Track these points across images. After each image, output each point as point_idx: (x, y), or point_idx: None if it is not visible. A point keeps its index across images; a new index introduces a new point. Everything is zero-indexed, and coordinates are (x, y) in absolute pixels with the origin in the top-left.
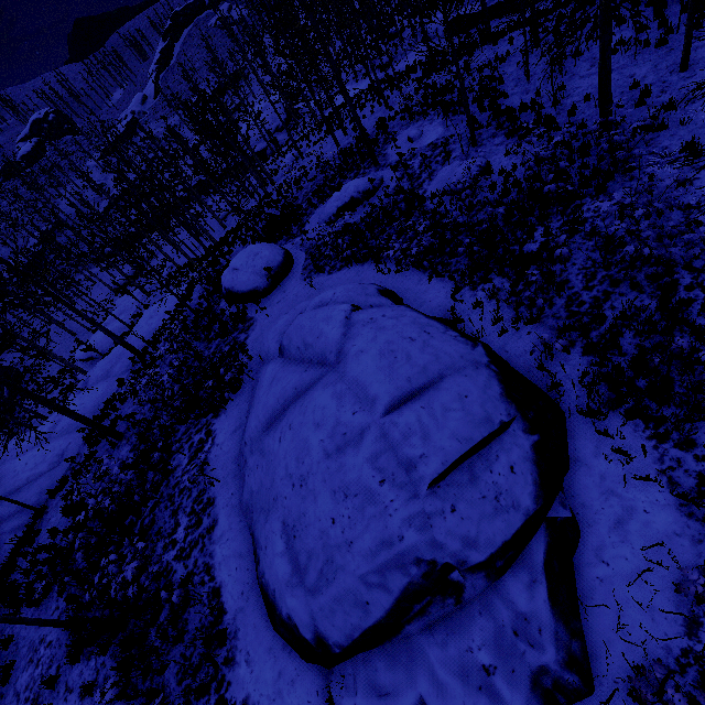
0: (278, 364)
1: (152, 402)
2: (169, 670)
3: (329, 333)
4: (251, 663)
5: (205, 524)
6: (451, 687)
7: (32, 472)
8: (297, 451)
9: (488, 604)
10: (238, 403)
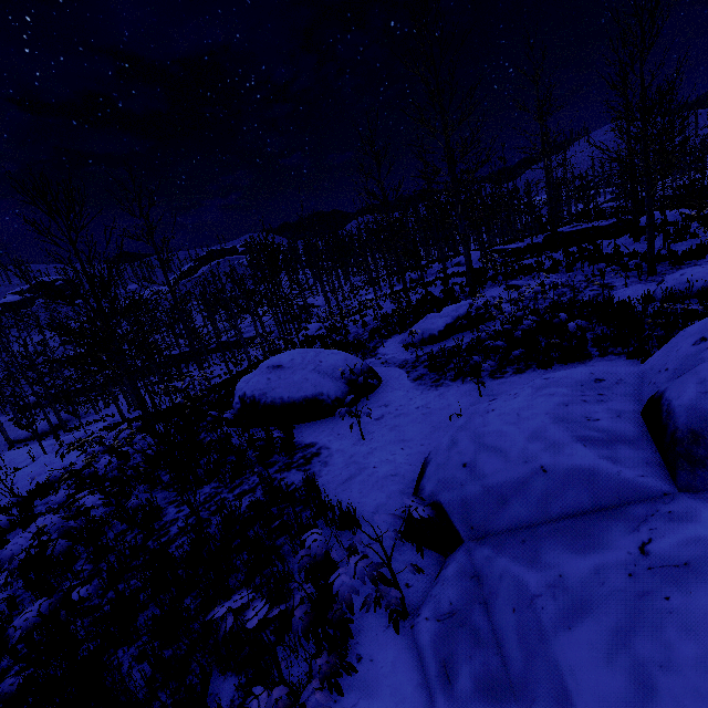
0: None
1: None
2: None
3: None
4: None
5: None
6: None
7: None
8: None
9: None
10: None
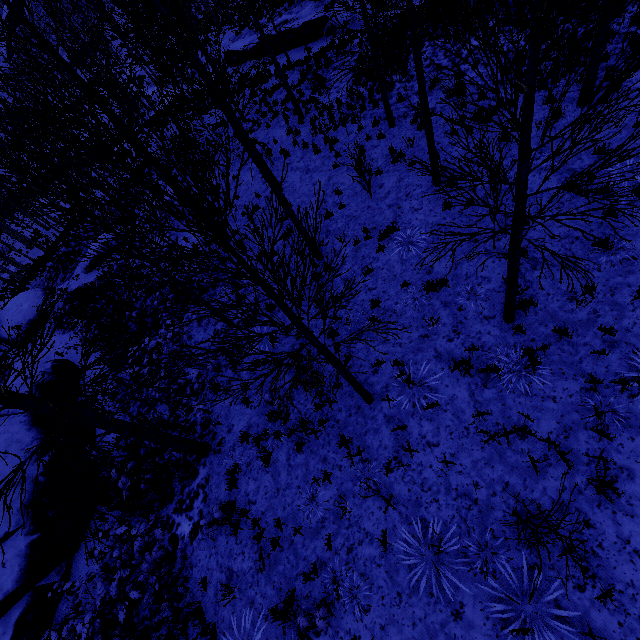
0: None
1: None
2: None
3: None
4: None
5: None
6: None
7: None
8: None
9: None
10: None
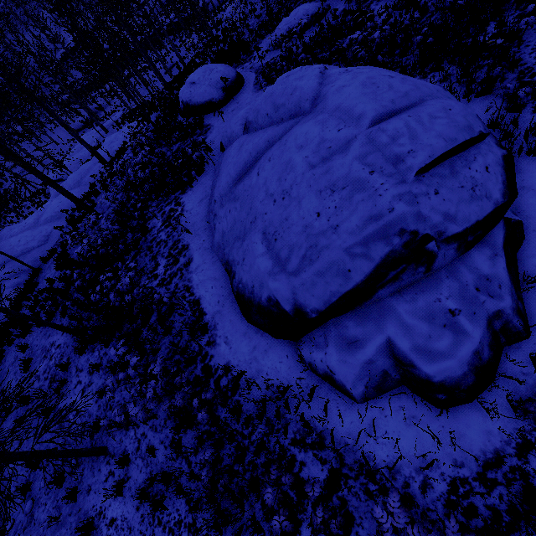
0: (244, 136)
1: (124, 190)
2: (160, 352)
3: (305, 84)
4: (230, 343)
5: (182, 262)
6: (418, 327)
7: (25, 246)
8: (279, 173)
9: (454, 271)
10: (202, 182)
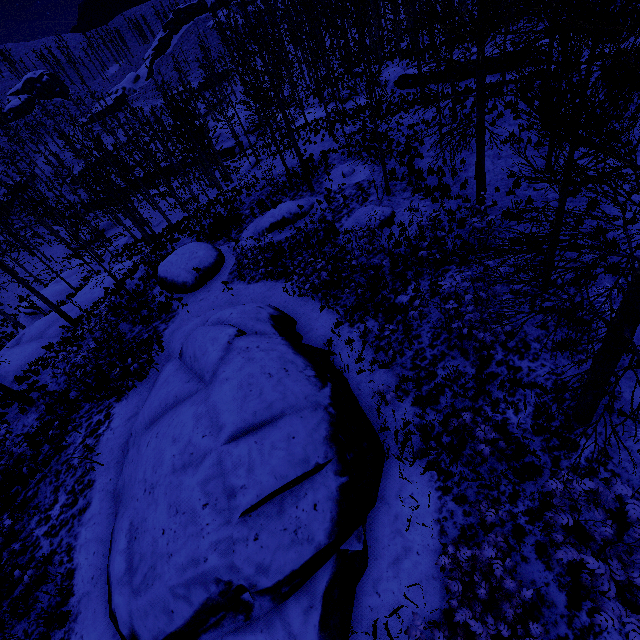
0: (174, 366)
1: (69, 374)
2: None
3: (211, 354)
4: None
5: (79, 505)
6: None
7: None
8: (155, 459)
9: (270, 623)
10: (140, 392)
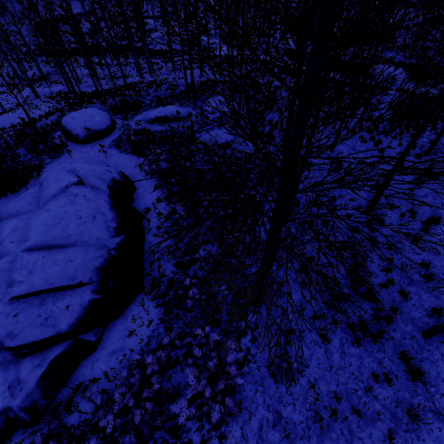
0: (33, 190)
1: None
2: None
3: (50, 190)
4: None
5: None
6: None
7: None
8: None
9: (8, 368)
10: (8, 200)
